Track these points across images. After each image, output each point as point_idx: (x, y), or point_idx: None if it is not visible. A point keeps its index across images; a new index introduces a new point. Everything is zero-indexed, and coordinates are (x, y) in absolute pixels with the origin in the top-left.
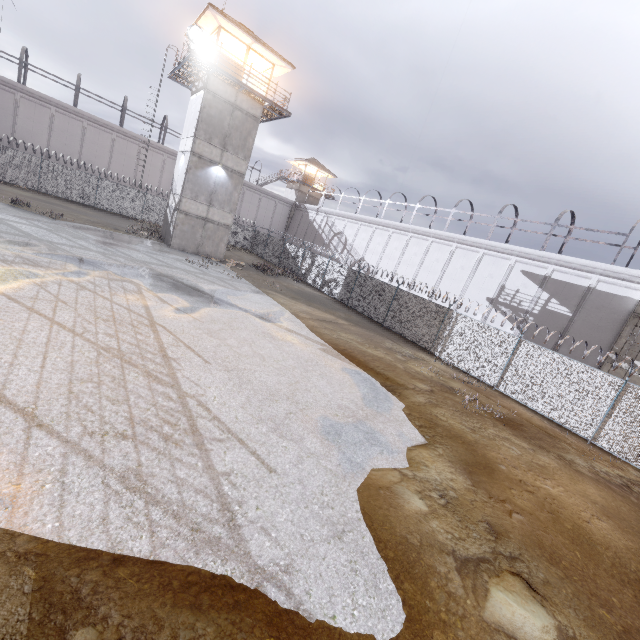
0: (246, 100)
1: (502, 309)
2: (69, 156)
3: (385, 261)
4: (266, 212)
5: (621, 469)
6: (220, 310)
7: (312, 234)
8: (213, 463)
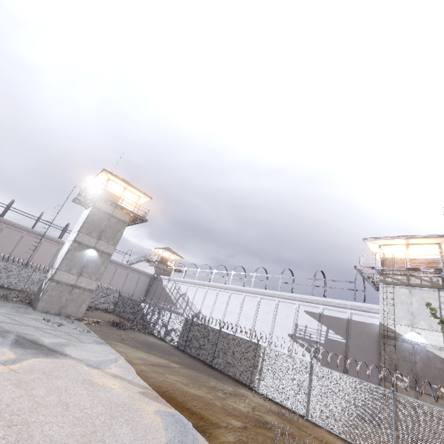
0: (120, 212)
1: (300, 342)
2: None
3: (216, 312)
4: (131, 282)
5: None
6: (48, 360)
7: (164, 296)
8: None
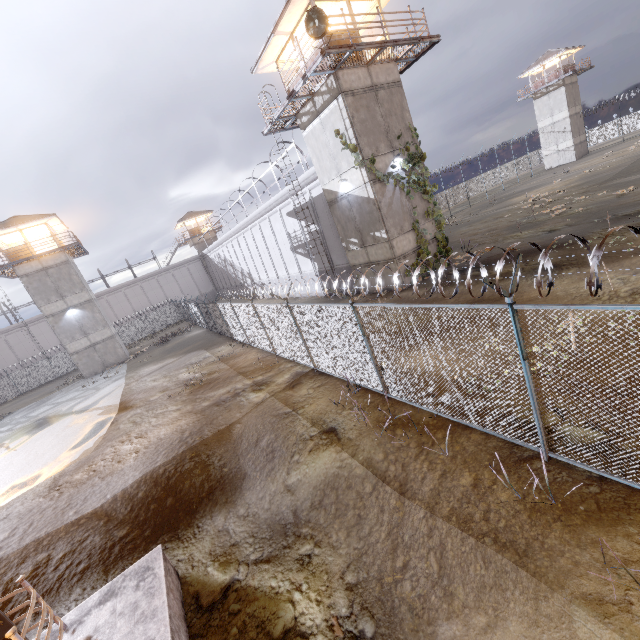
0: (49, 259)
1: (299, 251)
2: (20, 361)
3: (248, 262)
4: (185, 279)
5: (271, 370)
6: (49, 427)
7: (219, 271)
8: None
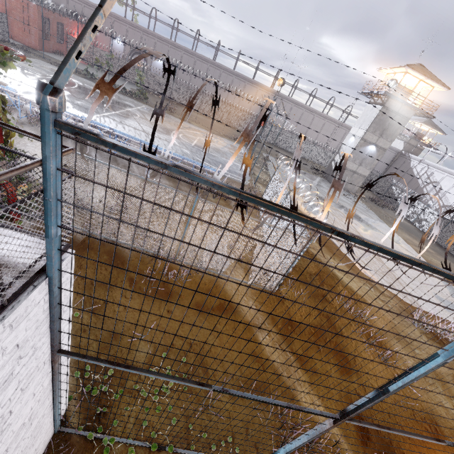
0: (405, 109)
1: None
2: (287, 127)
3: None
4: None
5: None
6: (375, 232)
7: (409, 177)
8: (406, 289)
